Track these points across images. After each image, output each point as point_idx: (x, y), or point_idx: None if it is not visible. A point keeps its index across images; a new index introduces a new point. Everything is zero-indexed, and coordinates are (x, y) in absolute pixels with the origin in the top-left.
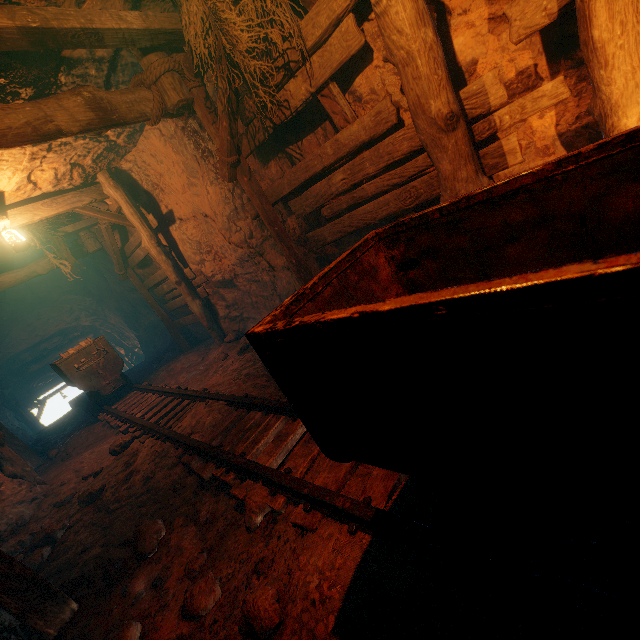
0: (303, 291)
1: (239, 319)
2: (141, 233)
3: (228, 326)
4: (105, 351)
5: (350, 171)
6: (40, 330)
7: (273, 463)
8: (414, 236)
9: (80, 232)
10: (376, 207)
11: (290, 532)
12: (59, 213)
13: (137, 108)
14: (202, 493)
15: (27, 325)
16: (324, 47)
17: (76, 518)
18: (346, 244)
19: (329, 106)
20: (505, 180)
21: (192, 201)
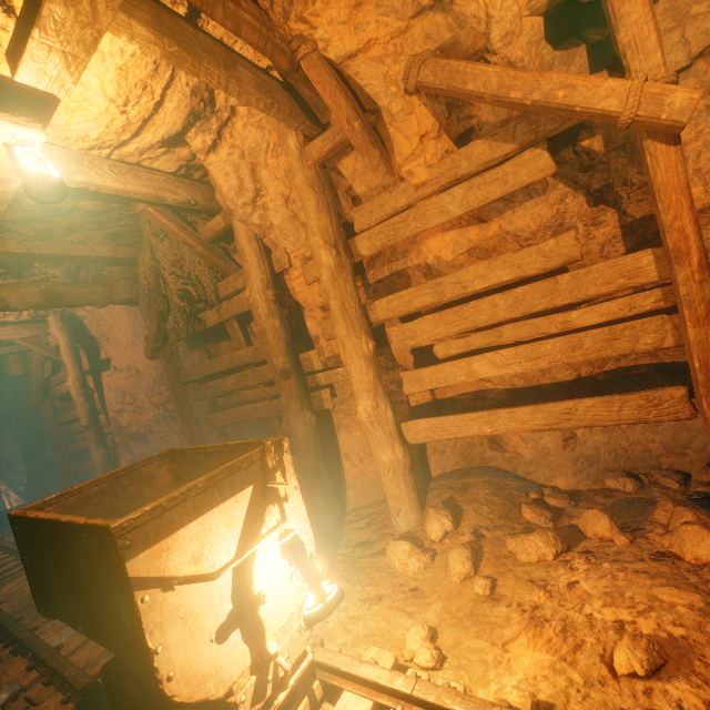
0: (70, 489)
1: None
2: (69, 373)
3: None
4: None
5: (238, 379)
6: None
7: (56, 640)
8: (181, 460)
9: (10, 354)
10: (253, 409)
11: (20, 708)
12: None
13: (87, 297)
14: None
15: None
16: (230, 301)
17: None
18: (244, 428)
19: (231, 333)
20: (209, 446)
21: (131, 356)
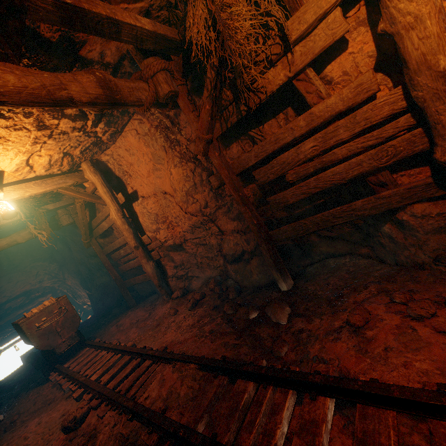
0: None
1: (184, 277)
2: (110, 207)
3: (175, 284)
4: (65, 309)
5: (321, 138)
6: (8, 291)
7: None
8: None
9: (58, 210)
10: (346, 168)
11: None
12: (46, 191)
13: (136, 94)
14: None
15: None
16: (308, 38)
17: None
18: (295, 208)
19: (303, 87)
20: None
21: (154, 182)
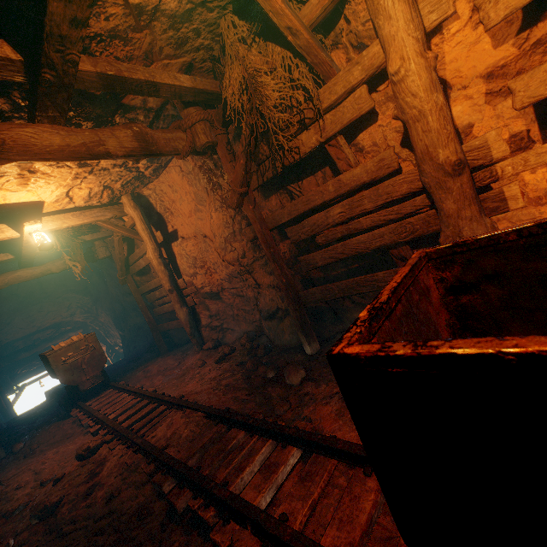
0: (381, 305)
1: (219, 329)
2: (147, 246)
3: (208, 334)
4: (93, 347)
5: (348, 206)
6: (38, 321)
7: (262, 501)
8: (475, 258)
9: (95, 241)
10: (370, 238)
11: None
12: (84, 223)
13: (172, 144)
14: (171, 527)
15: (28, 316)
16: (337, 108)
17: (22, 537)
18: (331, 269)
19: (334, 153)
20: None
21: (195, 224)
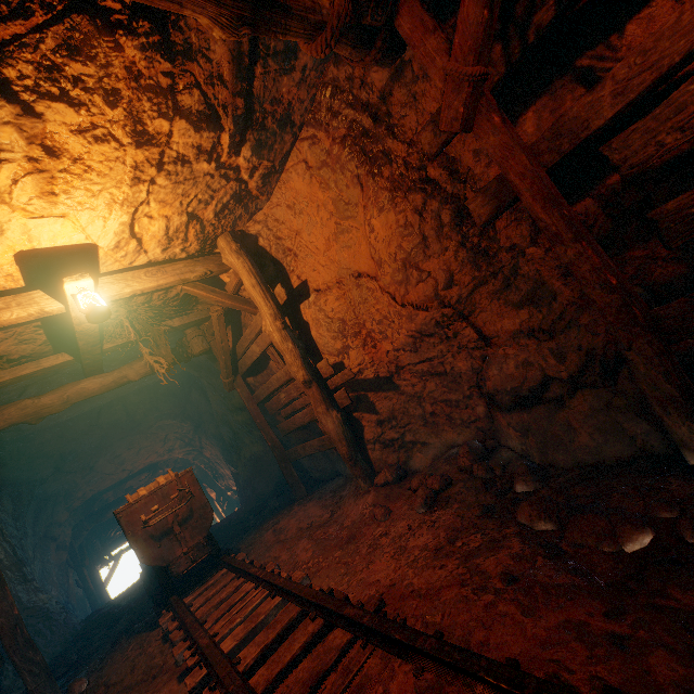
0: None
1: (398, 444)
2: (263, 311)
3: (379, 456)
4: (189, 493)
5: None
6: (129, 463)
7: None
8: None
9: (187, 329)
10: None
11: None
12: (163, 286)
13: None
14: None
15: (116, 455)
16: None
17: None
18: None
19: None
20: None
21: (338, 259)
